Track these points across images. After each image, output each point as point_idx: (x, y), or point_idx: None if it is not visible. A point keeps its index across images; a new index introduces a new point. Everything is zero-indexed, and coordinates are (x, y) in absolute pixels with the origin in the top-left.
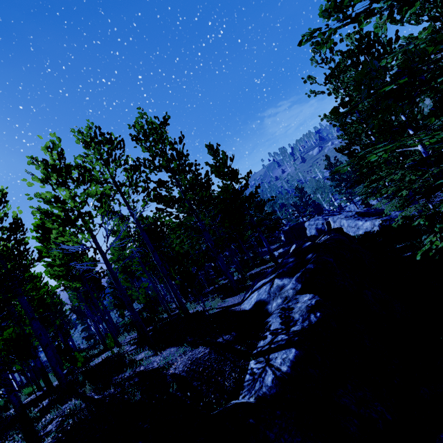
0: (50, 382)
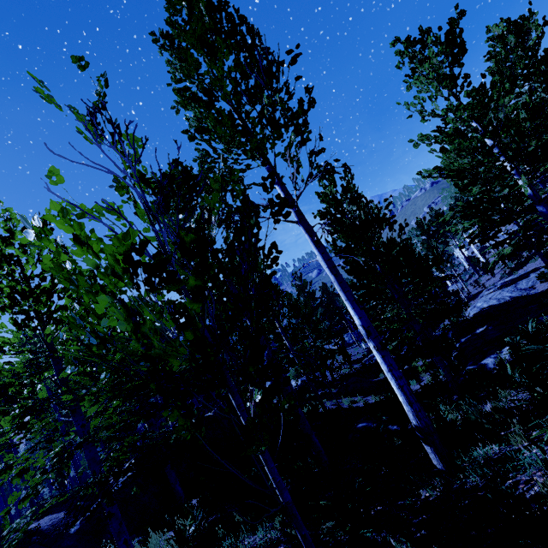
0: None
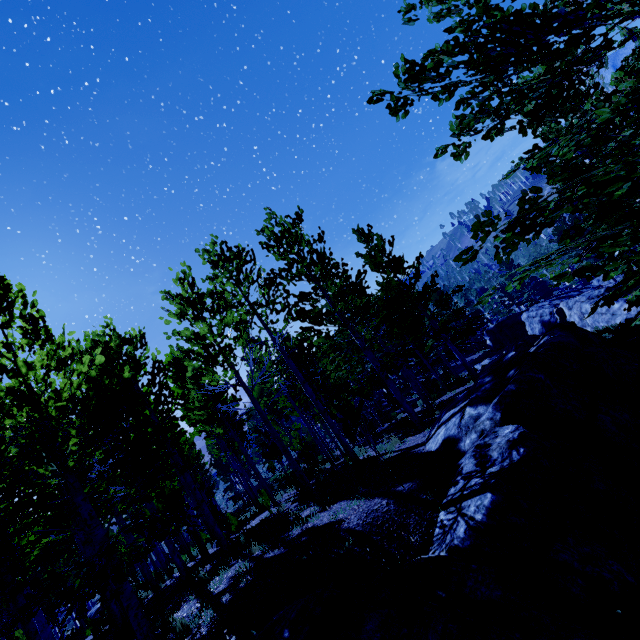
0: (205, 548)
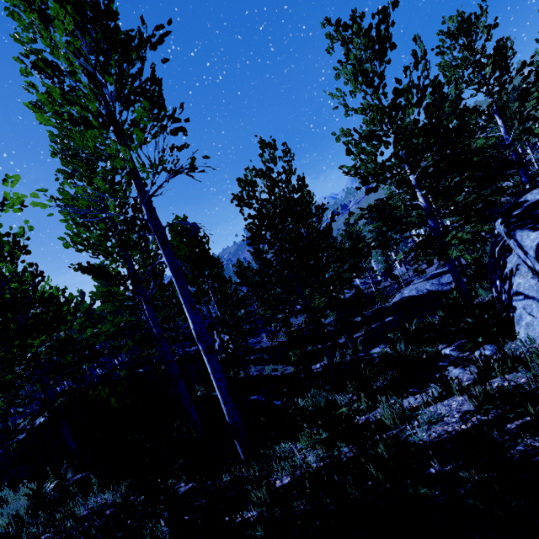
0: None
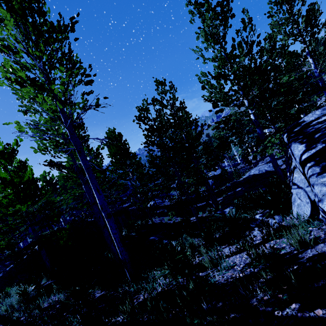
0: None
